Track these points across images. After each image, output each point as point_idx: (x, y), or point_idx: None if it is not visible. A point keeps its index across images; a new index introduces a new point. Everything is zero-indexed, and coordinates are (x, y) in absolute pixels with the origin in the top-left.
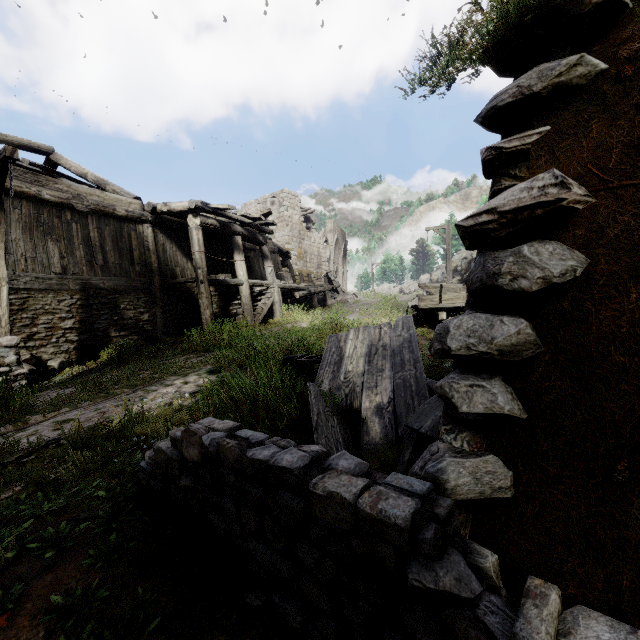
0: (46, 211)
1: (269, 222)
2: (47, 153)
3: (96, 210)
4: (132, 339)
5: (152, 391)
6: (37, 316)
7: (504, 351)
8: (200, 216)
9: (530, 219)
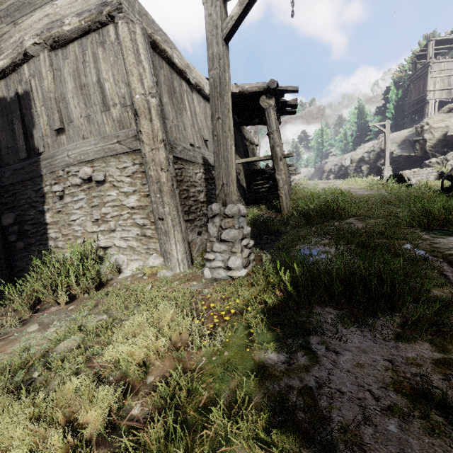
0: (174, 77)
1: (293, 111)
2: None
3: (196, 84)
4: None
5: None
6: (188, 188)
7: None
8: (273, 97)
9: None
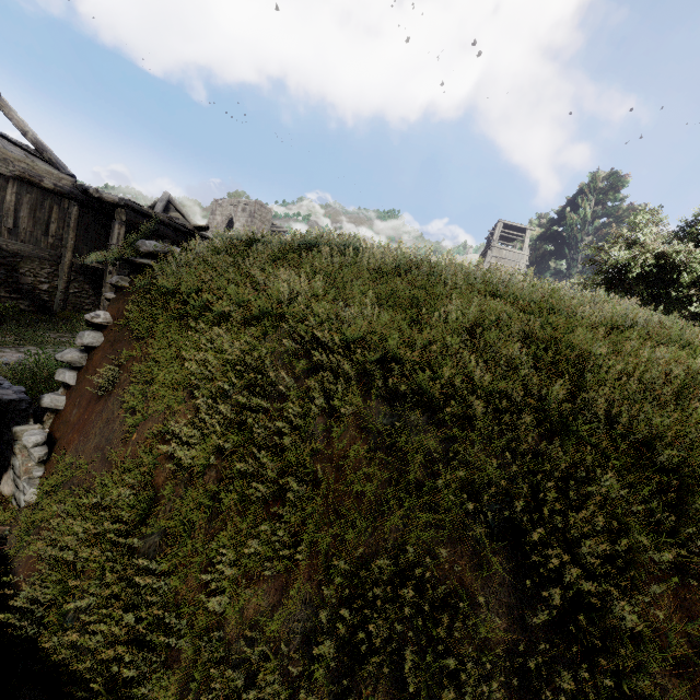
0: None
1: (205, 236)
2: None
3: (21, 177)
4: (23, 304)
5: (4, 352)
6: None
7: (69, 362)
8: (128, 213)
9: (90, 324)
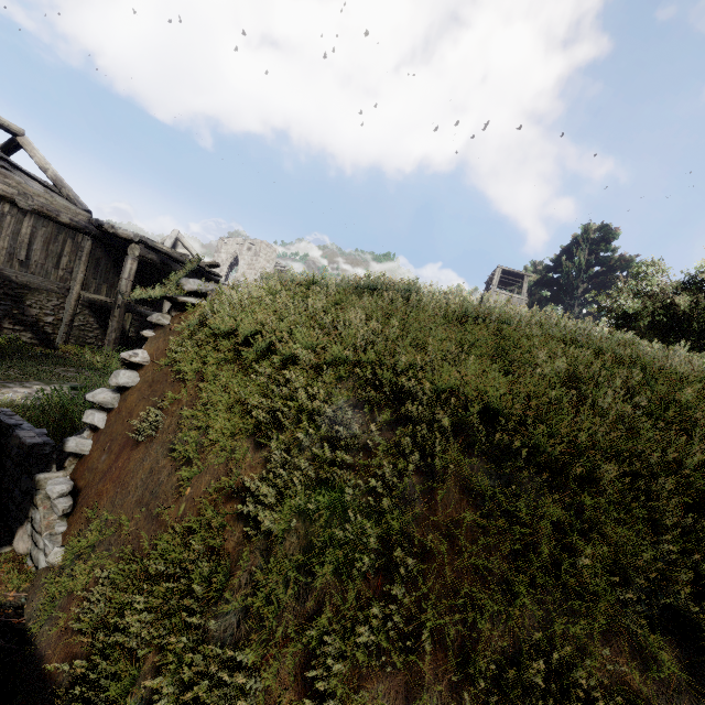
0: None
1: (214, 273)
2: (15, 134)
3: (38, 211)
4: (25, 336)
5: (8, 387)
6: None
7: (101, 403)
8: (142, 249)
9: (126, 363)
